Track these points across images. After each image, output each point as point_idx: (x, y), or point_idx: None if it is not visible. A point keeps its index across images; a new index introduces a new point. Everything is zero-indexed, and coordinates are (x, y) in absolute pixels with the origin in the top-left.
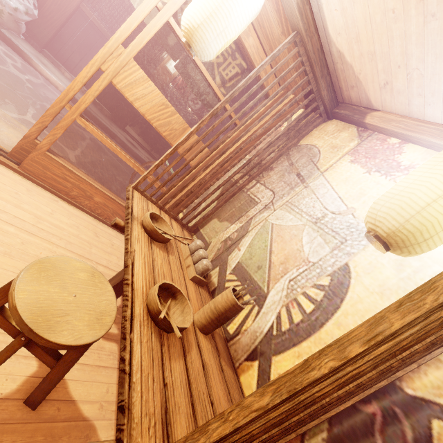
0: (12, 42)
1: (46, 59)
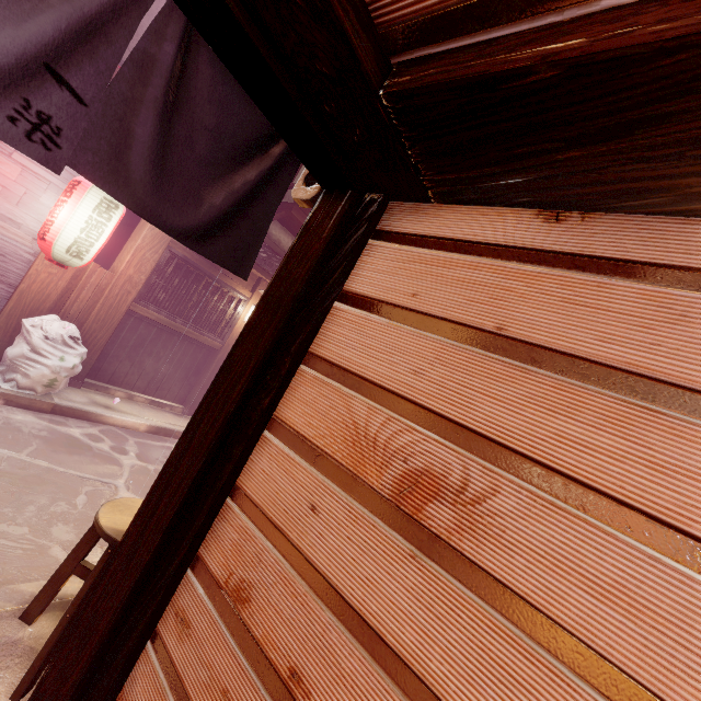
0: (73, 409)
1: (90, 391)
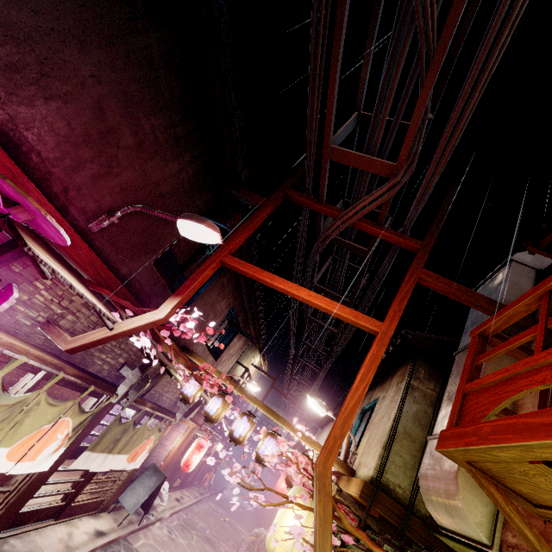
0: (160, 518)
1: None
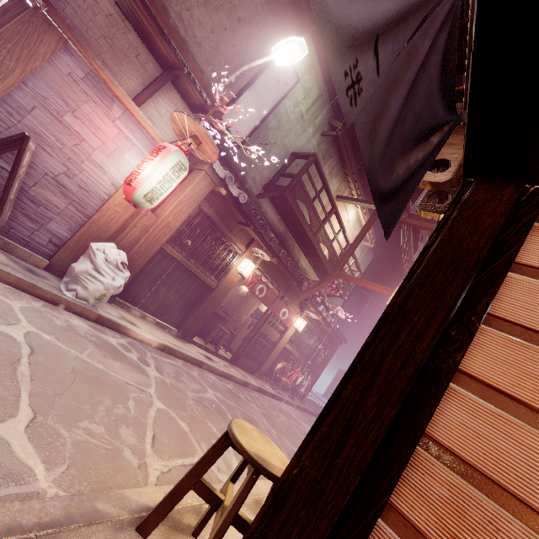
0: (110, 321)
1: (118, 308)
